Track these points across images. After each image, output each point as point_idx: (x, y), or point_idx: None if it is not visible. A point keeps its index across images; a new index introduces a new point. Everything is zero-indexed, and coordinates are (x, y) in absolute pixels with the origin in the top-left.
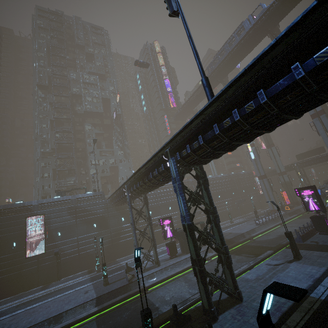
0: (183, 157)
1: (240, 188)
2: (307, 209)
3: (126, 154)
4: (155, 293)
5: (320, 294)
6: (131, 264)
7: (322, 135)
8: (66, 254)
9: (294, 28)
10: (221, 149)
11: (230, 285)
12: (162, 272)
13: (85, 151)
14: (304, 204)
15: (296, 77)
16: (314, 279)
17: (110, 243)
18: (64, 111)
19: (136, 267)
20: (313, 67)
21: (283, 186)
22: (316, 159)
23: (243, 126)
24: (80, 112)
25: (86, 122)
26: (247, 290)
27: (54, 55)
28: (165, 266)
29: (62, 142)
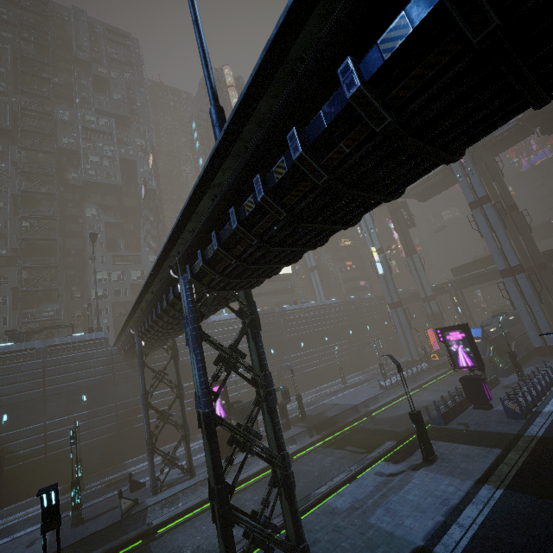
0: (198, 274)
1: (362, 323)
2: (455, 364)
3: None
4: (169, 539)
5: (451, 548)
6: (146, 473)
7: (486, 236)
8: (17, 458)
9: None
10: (261, 262)
11: (290, 532)
12: (196, 491)
13: (84, 256)
14: (450, 356)
15: (346, 94)
16: (448, 509)
17: (114, 431)
18: (43, 179)
19: (42, 531)
20: (377, 67)
21: (430, 320)
22: (480, 275)
23: (277, 214)
24: (75, 182)
25: (89, 202)
26: (327, 538)
27: (27, 74)
28: (203, 477)
29: (34, 238)
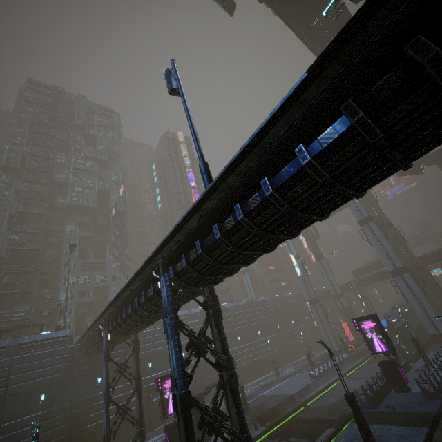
0: (178, 273)
1: (287, 318)
2: (372, 350)
3: (124, 267)
4: None
5: None
6: None
7: (375, 245)
8: None
9: (291, 104)
10: (230, 262)
11: None
12: None
13: (58, 263)
14: (367, 343)
15: (302, 162)
16: None
17: (66, 433)
18: (36, 203)
19: None
20: (319, 150)
21: (342, 314)
22: (375, 276)
23: (250, 228)
24: (61, 206)
25: (69, 220)
26: None
27: (39, 133)
28: None
29: (20, 248)
